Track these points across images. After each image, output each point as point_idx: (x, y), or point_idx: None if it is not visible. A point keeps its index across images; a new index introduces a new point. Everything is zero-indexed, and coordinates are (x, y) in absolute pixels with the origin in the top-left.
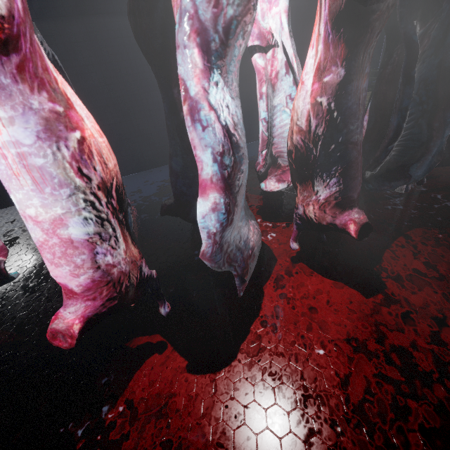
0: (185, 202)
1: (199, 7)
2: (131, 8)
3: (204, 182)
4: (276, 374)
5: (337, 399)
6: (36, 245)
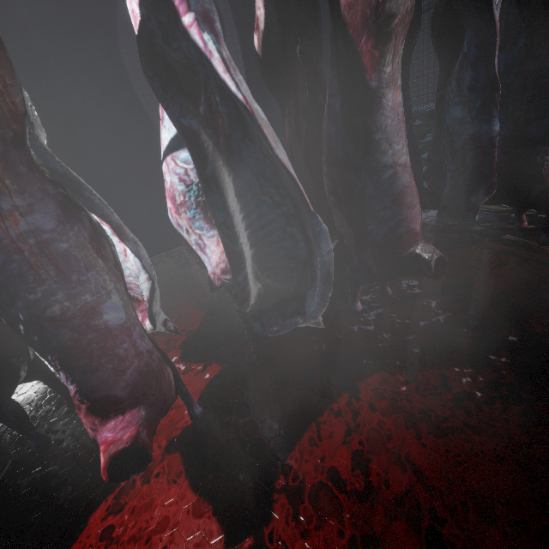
0: None
1: None
2: None
3: None
4: None
5: None
6: None
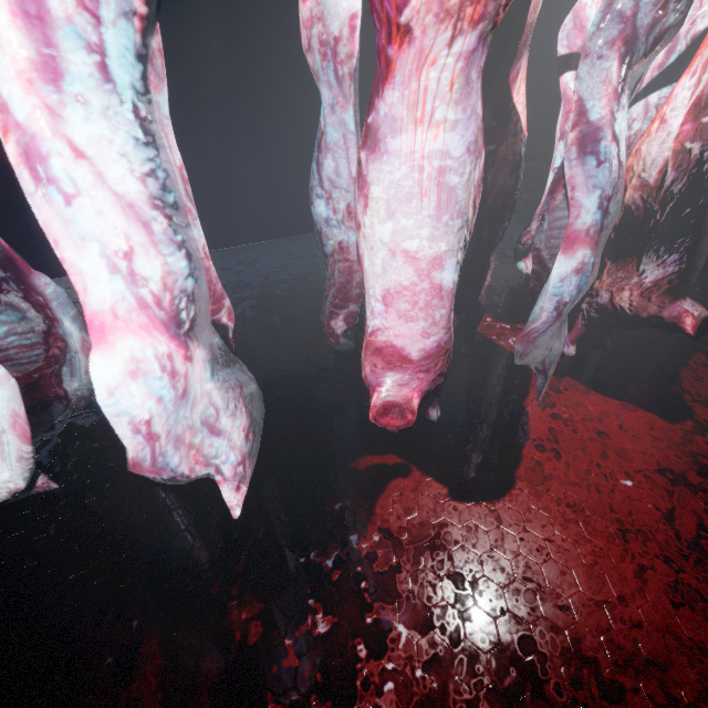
0: None
1: (641, 9)
2: None
3: (575, 234)
4: (576, 506)
5: (664, 534)
6: (391, 292)
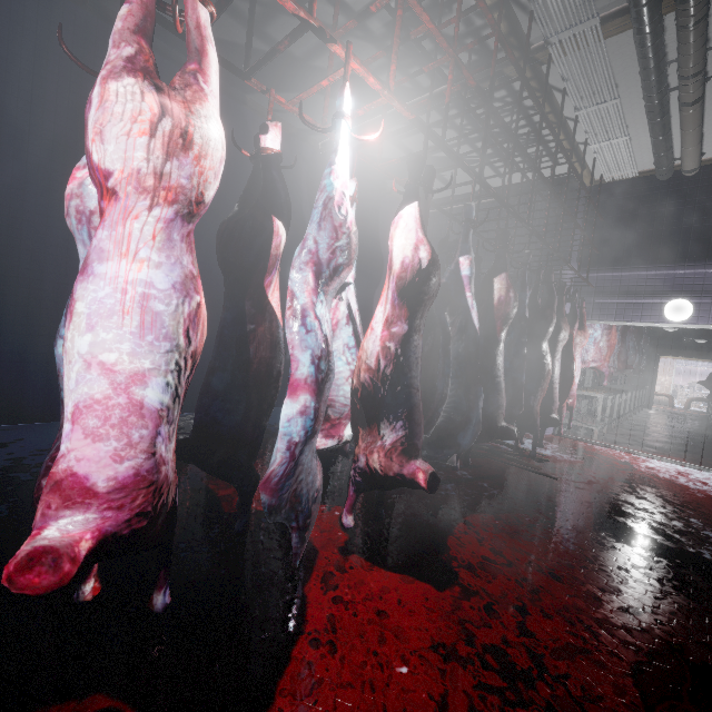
0: (216, 435)
1: (321, 249)
2: (230, 228)
3: (298, 381)
4: None
5: None
6: (81, 405)
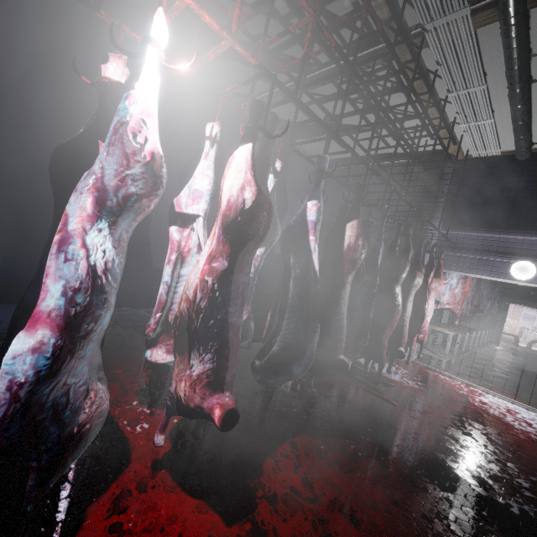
0: None
1: (107, 175)
2: (57, 149)
3: (40, 314)
4: None
5: None
6: None
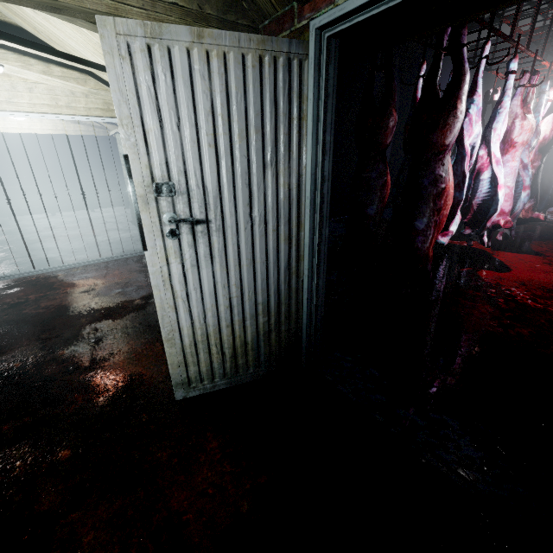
0: None
1: (530, 143)
2: None
3: (524, 187)
4: (529, 270)
5: None
6: None
